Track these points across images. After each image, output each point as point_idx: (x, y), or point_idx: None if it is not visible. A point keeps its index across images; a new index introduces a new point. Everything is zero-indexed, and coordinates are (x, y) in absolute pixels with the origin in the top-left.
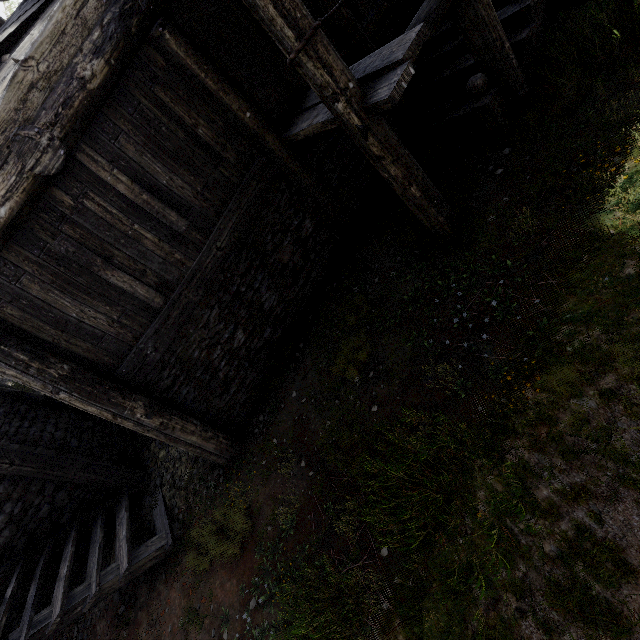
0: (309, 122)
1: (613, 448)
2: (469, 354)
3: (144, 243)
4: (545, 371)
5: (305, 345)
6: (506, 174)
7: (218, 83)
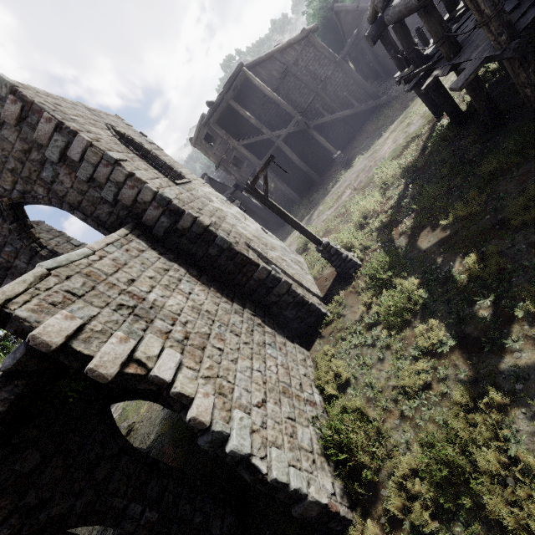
0: None
1: None
2: None
3: None
4: None
5: None
6: None
7: None
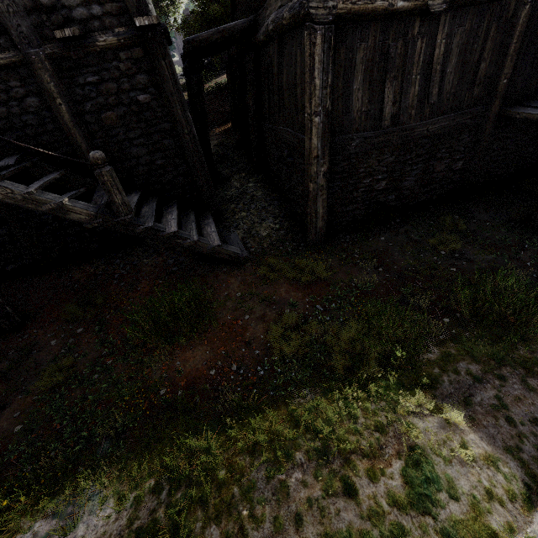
0: (537, 112)
1: None
2: (537, 275)
3: (411, 89)
4: None
5: (401, 222)
6: None
7: (515, 52)
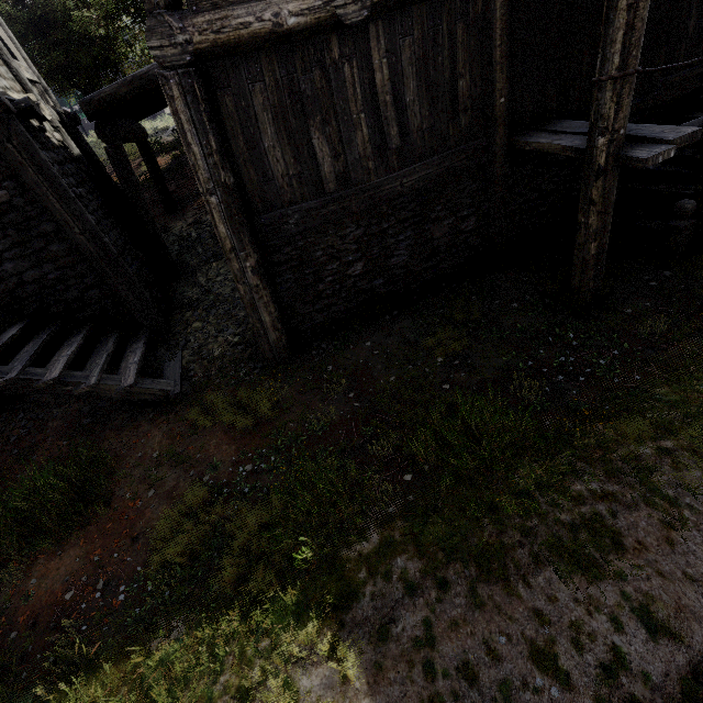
0: (549, 140)
1: (651, 479)
2: (557, 387)
3: (357, 133)
4: (619, 421)
5: (399, 314)
6: (658, 288)
7: (503, 58)
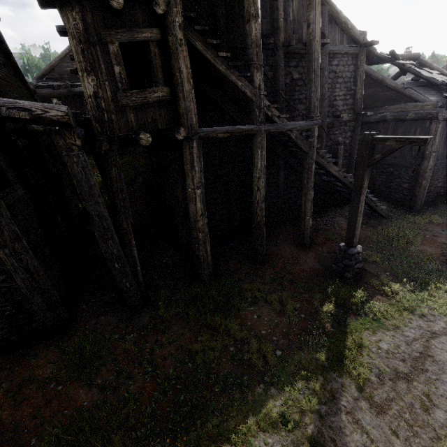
0: None
1: None
2: None
3: None
4: None
5: None
6: None
7: None
